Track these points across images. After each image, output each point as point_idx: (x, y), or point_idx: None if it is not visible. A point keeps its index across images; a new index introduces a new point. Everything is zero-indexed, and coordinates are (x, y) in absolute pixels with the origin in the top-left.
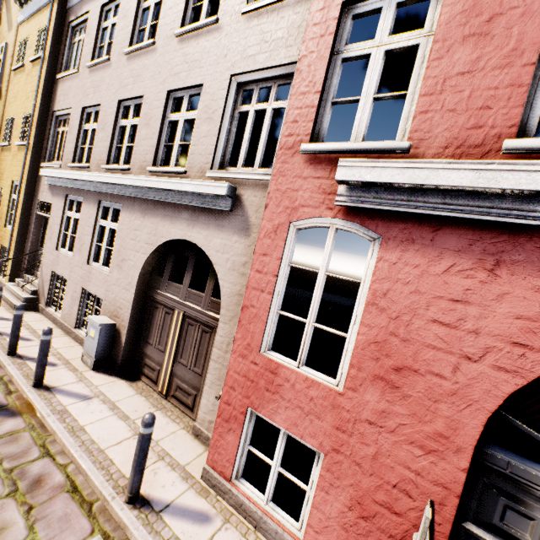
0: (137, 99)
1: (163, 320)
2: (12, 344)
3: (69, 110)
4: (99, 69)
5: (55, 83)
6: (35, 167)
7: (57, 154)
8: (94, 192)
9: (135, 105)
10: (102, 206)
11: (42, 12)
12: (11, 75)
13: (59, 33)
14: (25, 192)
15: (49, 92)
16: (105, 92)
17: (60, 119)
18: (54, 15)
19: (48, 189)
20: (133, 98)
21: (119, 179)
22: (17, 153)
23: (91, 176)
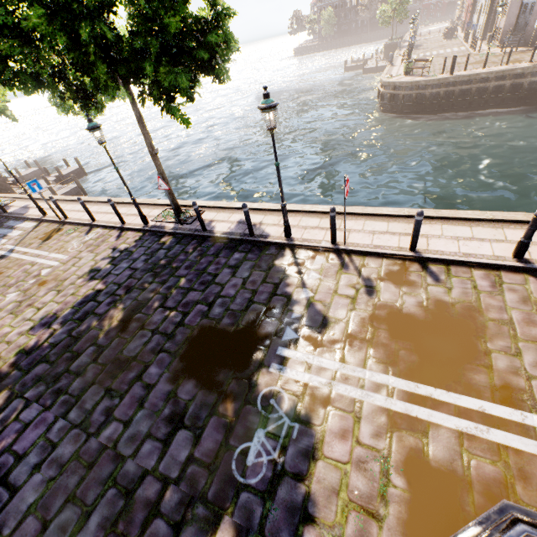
0: None
1: None
2: None
3: None
4: None
5: None
6: None
7: None
8: None
9: None
10: None
11: None
12: None
13: None
14: (463, 1)
15: None
16: None
17: None
18: None
19: None
20: None
21: None
22: None
23: None
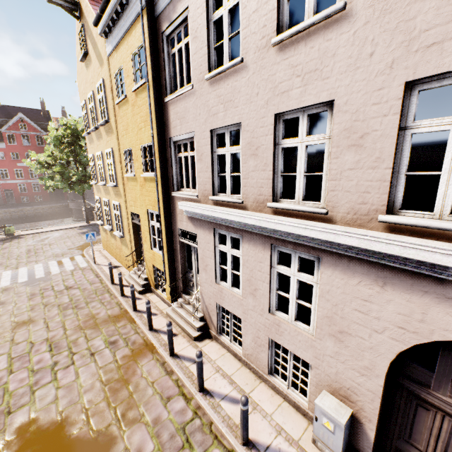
0: (310, 106)
1: (447, 432)
2: (244, 436)
3: (190, 134)
4: (225, 78)
5: (163, 106)
6: (166, 197)
7: (185, 181)
8: (260, 233)
9: (307, 116)
10: (275, 250)
11: (129, 33)
12: (115, 109)
13: (154, 50)
14: (165, 223)
15: (160, 118)
16: (244, 106)
17: (178, 144)
18: (145, 32)
19: (187, 219)
20: (305, 106)
21: (324, 233)
22: (144, 184)
23: (261, 221)
